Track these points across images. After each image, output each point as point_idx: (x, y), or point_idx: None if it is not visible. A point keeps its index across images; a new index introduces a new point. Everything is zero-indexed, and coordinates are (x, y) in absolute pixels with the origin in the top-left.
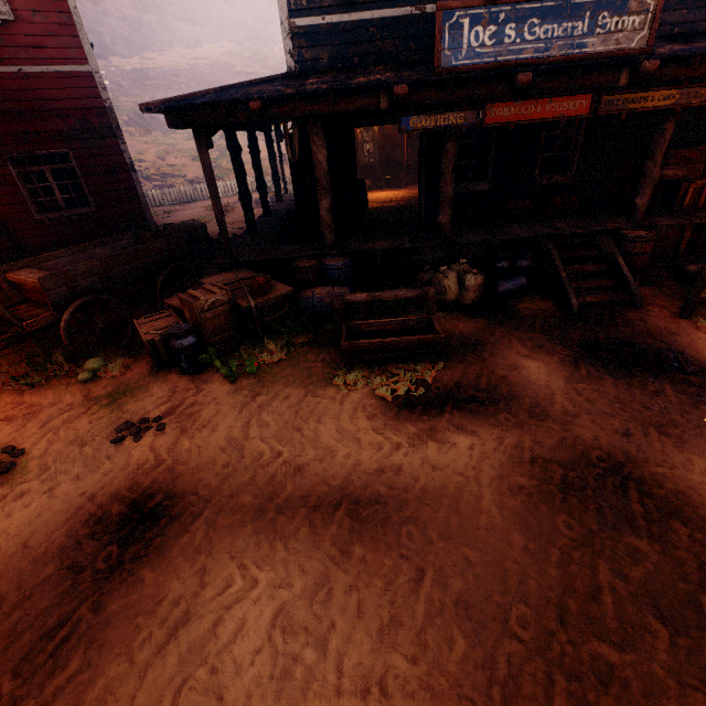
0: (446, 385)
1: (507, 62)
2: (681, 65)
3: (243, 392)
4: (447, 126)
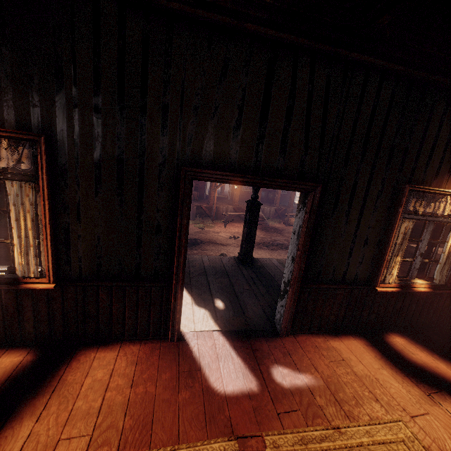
0: None
1: None
2: None
3: None
4: None
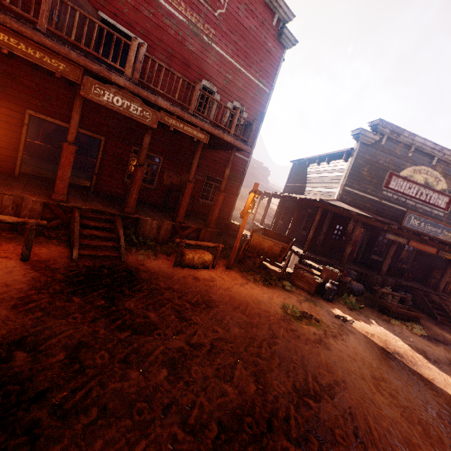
0: (429, 335)
1: (419, 231)
2: None
3: (362, 315)
4: (398, 241)
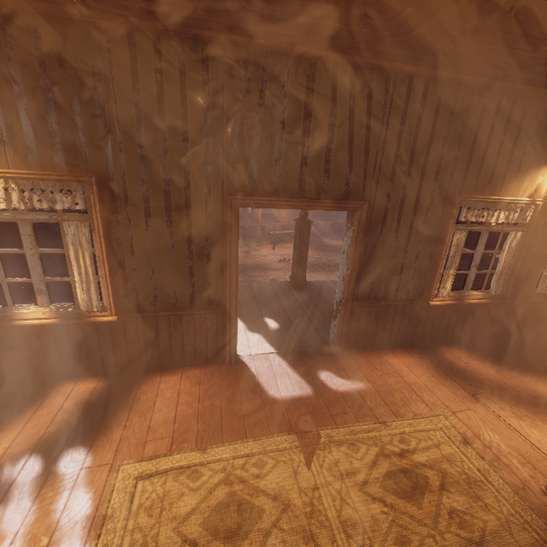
0: None
1: None
2: None
3: None
4: None
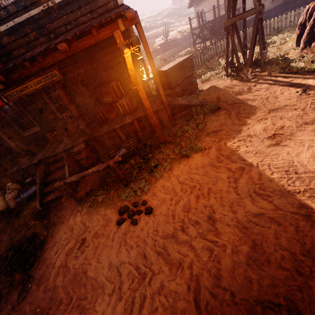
0: None
1: None
2: (24, 68)
3: None
4: None
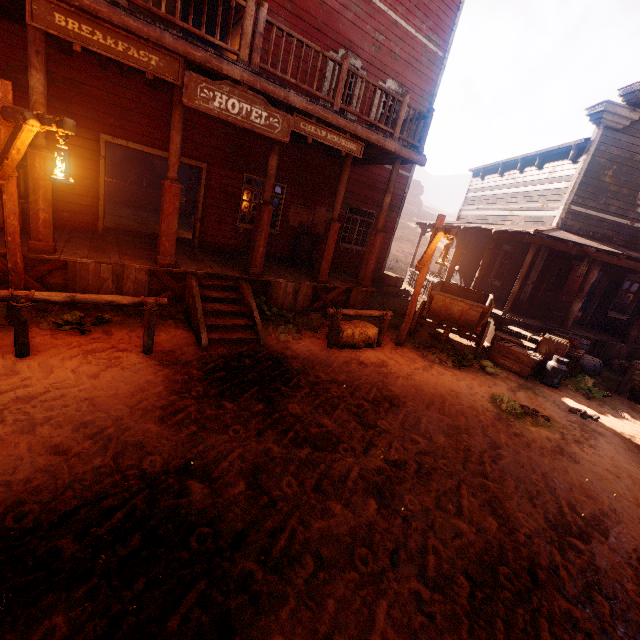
0: None
1: None
2: None
3: (607, 407)
4: None
